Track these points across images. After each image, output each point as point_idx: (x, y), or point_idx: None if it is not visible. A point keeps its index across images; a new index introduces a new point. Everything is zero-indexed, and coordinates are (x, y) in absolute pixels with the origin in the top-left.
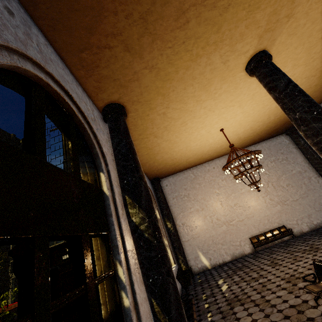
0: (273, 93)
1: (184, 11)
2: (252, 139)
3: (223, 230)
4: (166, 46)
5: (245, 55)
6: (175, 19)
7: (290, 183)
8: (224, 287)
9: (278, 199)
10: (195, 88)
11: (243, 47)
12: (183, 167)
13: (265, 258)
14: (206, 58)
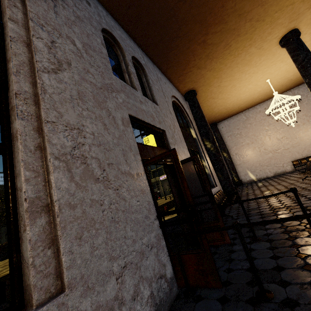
0: (295, 64)
1: (228, 44)
2: None
3: (269, 156)
4: (218, 59)
5: (276, 38)
6: (223, 48)
7: None
8: (260, 184)
9: None
10: (240, 67)
11: (272, 36)
12: (236, 112)
13: (299, 172)
14: (244, 52)
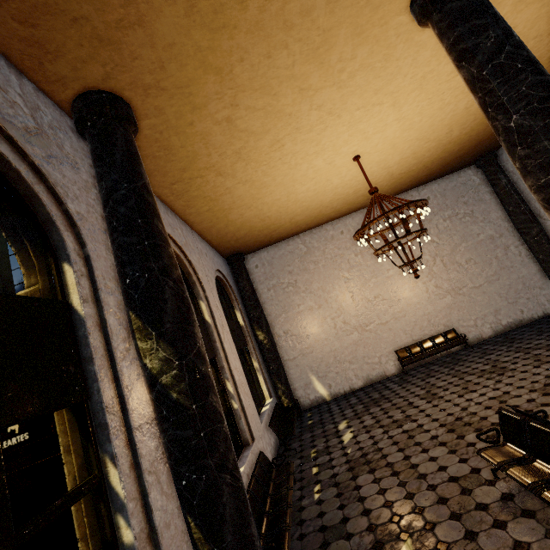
0: (468, 66)
1: None
2: (415, 176)
3: (353, 339)
4: None
5: None
6: None
7: (472, 257)
8: (347, 436)
9: (450, 285)
10: (295, 56)
11: None
12: (286, 232)
13: (418, 384)
14: None
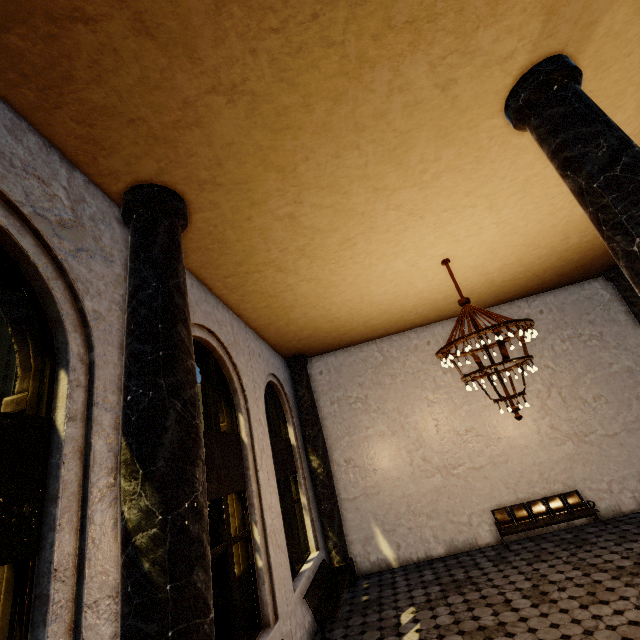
0: (574, 176)
1: None
2: (523, 285)
3: (434, 484)
4: (262, 24)
5: (503, 68)
6: None
7: (602, 393)
8: (410, 637)
9: (571, 428)
10: (368, 156)
11: (497, 40)
12: (360, 336)
13: (522, 569)
14: (388, 71)
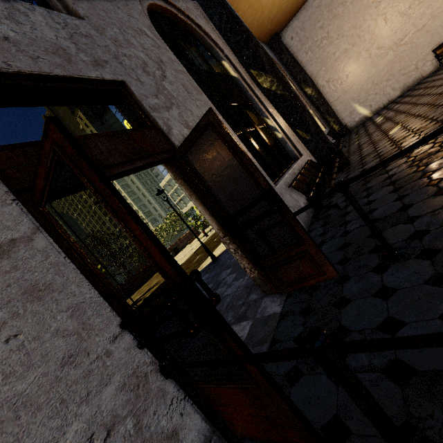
0: None
1: None
2: None
3: (388, 60)
4: None
5: None
6: None
7: None
8: (379, 120)
9: None
10: None
11: None
12: None
13: None
14: None
